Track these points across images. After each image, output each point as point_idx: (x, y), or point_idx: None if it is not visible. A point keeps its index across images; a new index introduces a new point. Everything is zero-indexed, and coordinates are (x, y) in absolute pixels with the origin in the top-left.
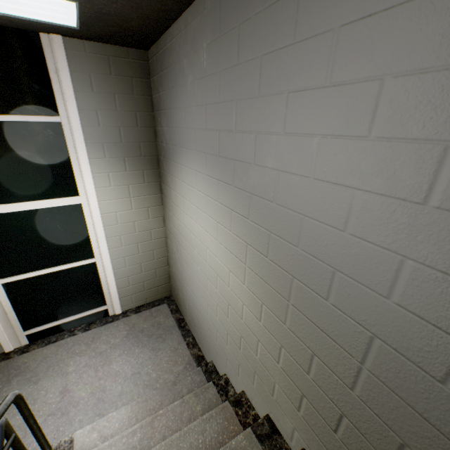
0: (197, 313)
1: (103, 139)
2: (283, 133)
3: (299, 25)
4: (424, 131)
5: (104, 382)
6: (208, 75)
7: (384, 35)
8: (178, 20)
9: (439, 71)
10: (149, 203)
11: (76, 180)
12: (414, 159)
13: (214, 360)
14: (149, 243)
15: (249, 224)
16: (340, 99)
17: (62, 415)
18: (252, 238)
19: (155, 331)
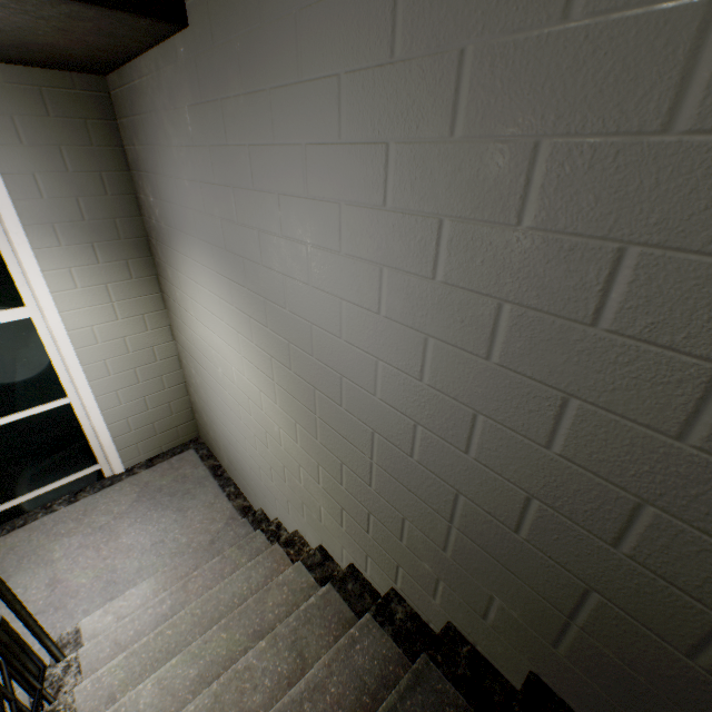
0: (235, 452)
1: (53, 217)
2: (281, 236)
3: (276, 128)
4: (369, 254)
5: (112, 561)
6: (197, 145)
7: (335, 166)
8: (145, 55)
9: (368, 208)
10: (144, 308)
11: (15, 282)
12: (368, 277)
13: (264, 506)
14: (153, 367)
15: (270, 334)
16: (317, 213)
17: (57, 610)
18: (274, 350)
19: (179, 487)
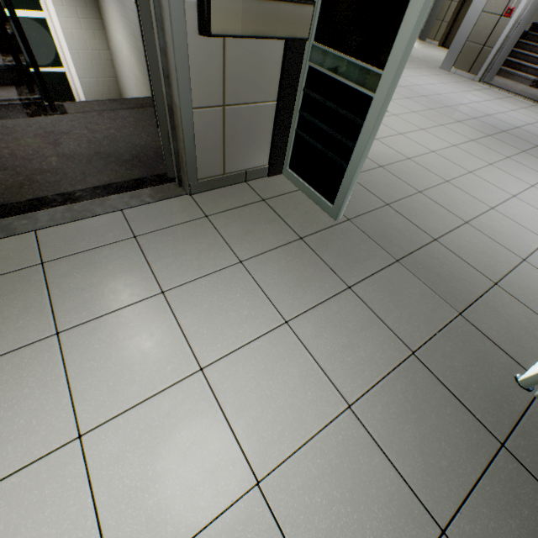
0: None
1: None
2: None
3: None
4: None
5: None
6: None
7: None
8: None
9: None
10: (94, 27)
11: None
12: None
13: None
14: (101, 63)
15: (128, 23)
16: None
17: None
18: (130, 30)
19: None
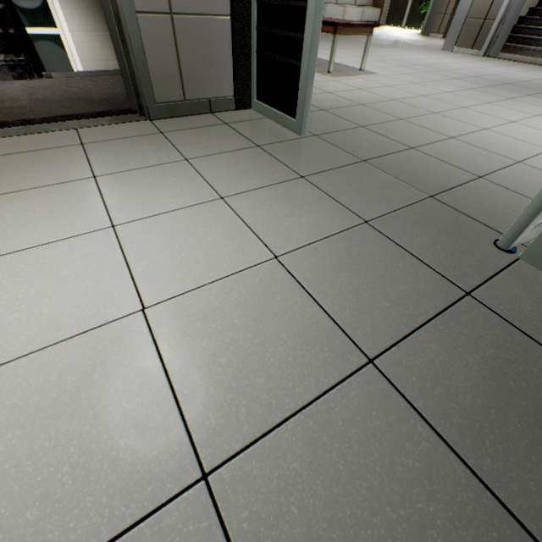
0: None
1: None
2: None
3: None
4: None
5: None
6: None
7: None
8: None
9: None
10: (103, 39)
11: (53, 16)
12: None
13: None
14: None
15: None
16: None
17: None
18: None
19: None
